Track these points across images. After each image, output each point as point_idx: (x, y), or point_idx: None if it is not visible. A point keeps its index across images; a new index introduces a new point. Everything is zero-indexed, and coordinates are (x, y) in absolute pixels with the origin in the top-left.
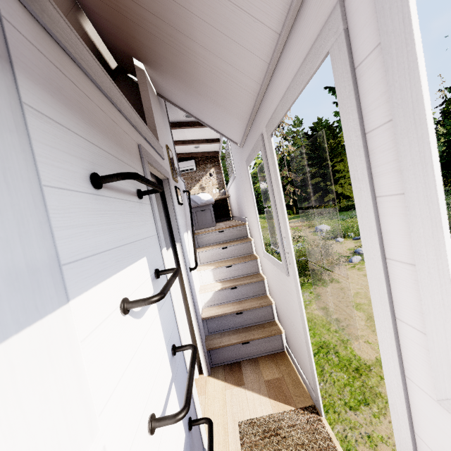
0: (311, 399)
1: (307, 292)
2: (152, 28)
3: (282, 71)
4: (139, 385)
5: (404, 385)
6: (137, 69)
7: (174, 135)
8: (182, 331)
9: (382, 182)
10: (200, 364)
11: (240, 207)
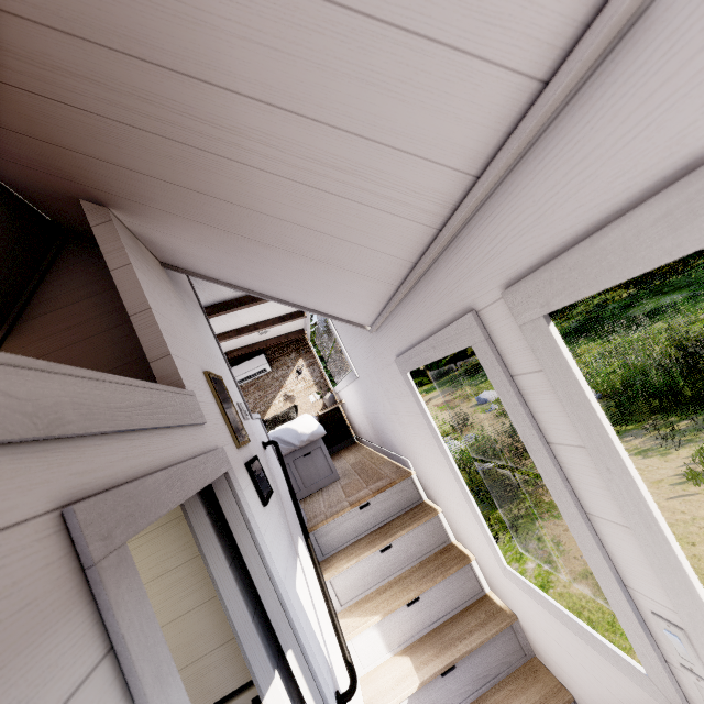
0: None
1: (532, 540)
2: (87, 92)
3: (659, 70)
4: None
5: None
6: (93, 222)
7: (219, 325)
8: None
9: None
10: None
11: (382, 433)
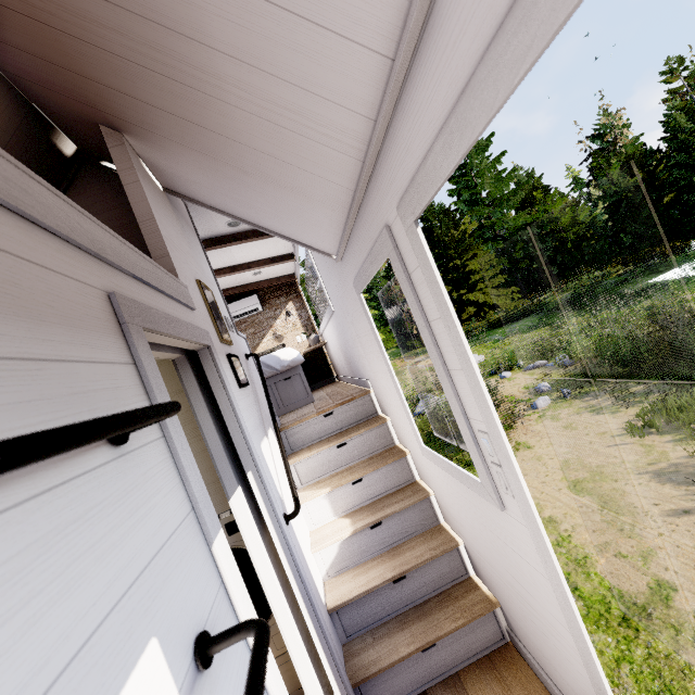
0: None
1: None
2: (113, 40)
3: (434, 61)
4: None
5: None
6: (110, 144)
7: (214, 260)
8: None
9: None
10: None
11: (352, 362)
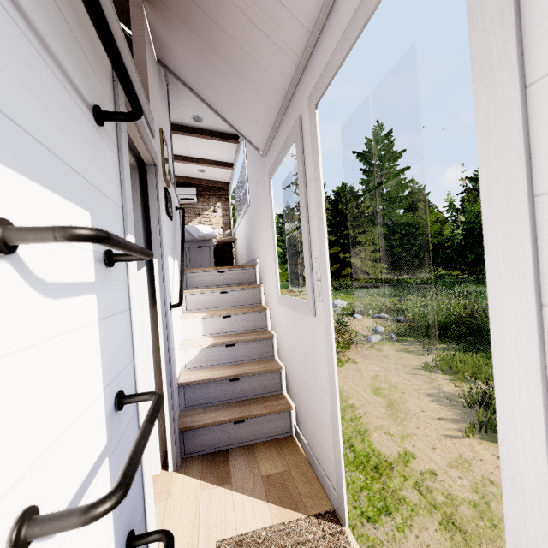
0: (328, 502)
1: None
2: None
3: None
4: (5, 431)
5: (547, 433)
6: (132, 4)
7: (173, 145)
8: (143, 379)
9: (547, 49)
10: (165, 454)
11: (250, 247)
